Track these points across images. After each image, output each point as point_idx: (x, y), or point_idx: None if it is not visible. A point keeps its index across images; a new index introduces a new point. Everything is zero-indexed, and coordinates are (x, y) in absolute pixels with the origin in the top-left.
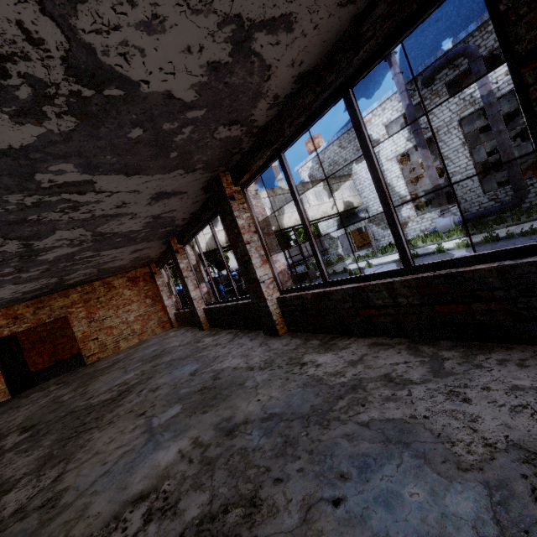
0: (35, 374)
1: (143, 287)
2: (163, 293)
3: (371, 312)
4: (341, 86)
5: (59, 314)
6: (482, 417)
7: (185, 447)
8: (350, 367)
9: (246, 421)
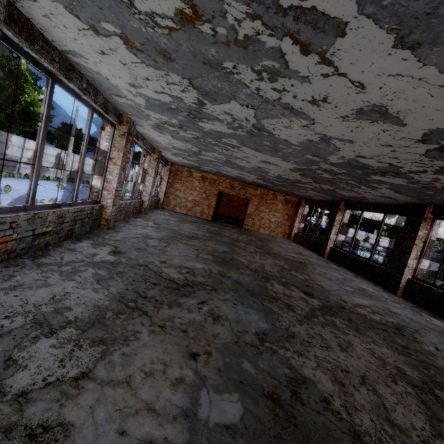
0: None
1: (289, 208)
2: (297, 218)
3: None
4: None
5: (247, 196)
6: None
7: (371, 304)
8: None
9: (398, 313)
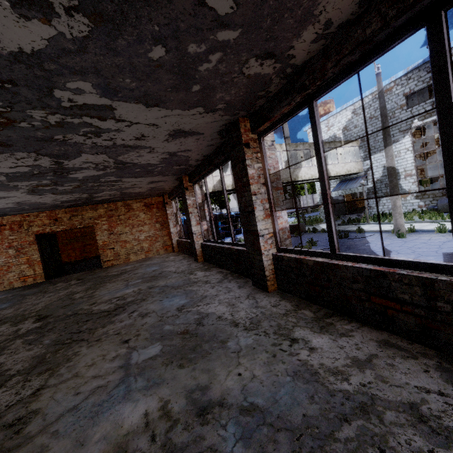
0: (68, 264)
1: (156, 213)
2: (170, 221)
3: (388, 304)
4: (428, 7)
5: (87, 223)
6: None
7: (152, 411)
8: (355, 368)
9: (222, 402)
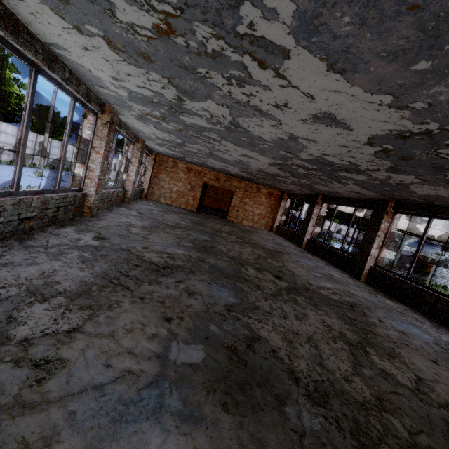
0: None
1: (272, 201)
2: (280, 211)
3: (420, 301)
4: None
5: (232, 188)
6: (443, 337)
7: (334, 287)
8: (400, 308)
9: (356, 295)
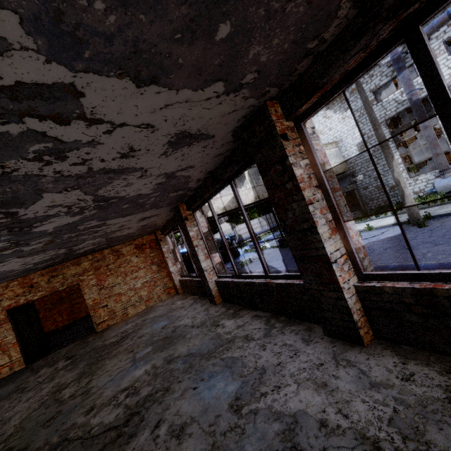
0: (54, 333)
1: (149, 254)
2: (168, 259)
3: None
4: None
5: (71, 282)
6: None
7: None
8: None
9: None
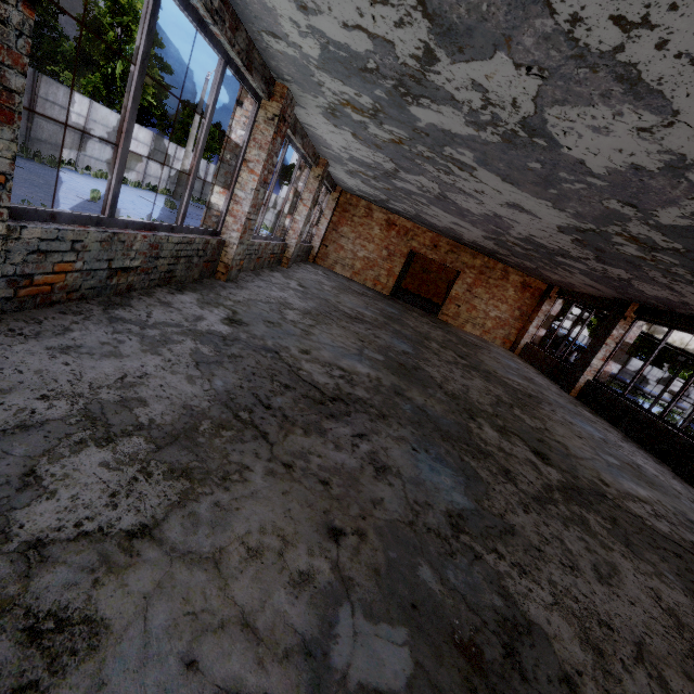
0: None
1: (525, 298)
2: (537, 319)
3: None
4: None
5: (457, 266)
6: None
7: (653, 498)
8: None
9: None
